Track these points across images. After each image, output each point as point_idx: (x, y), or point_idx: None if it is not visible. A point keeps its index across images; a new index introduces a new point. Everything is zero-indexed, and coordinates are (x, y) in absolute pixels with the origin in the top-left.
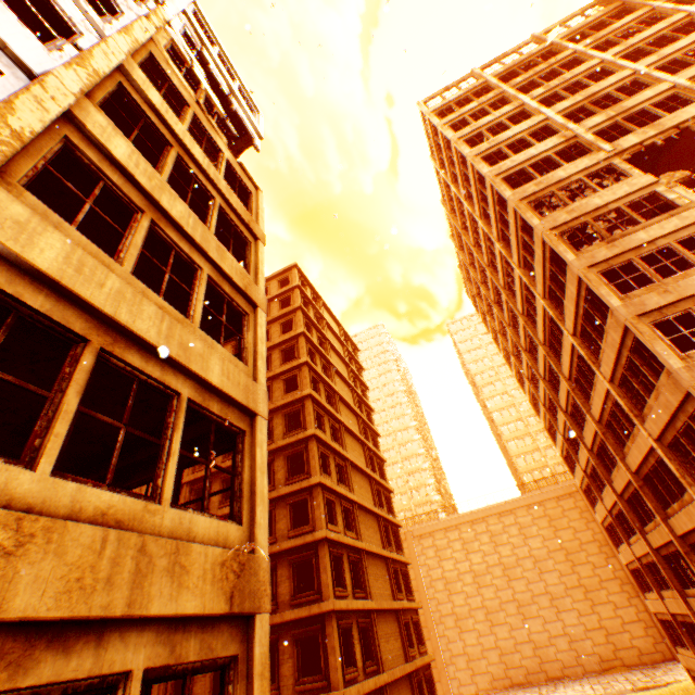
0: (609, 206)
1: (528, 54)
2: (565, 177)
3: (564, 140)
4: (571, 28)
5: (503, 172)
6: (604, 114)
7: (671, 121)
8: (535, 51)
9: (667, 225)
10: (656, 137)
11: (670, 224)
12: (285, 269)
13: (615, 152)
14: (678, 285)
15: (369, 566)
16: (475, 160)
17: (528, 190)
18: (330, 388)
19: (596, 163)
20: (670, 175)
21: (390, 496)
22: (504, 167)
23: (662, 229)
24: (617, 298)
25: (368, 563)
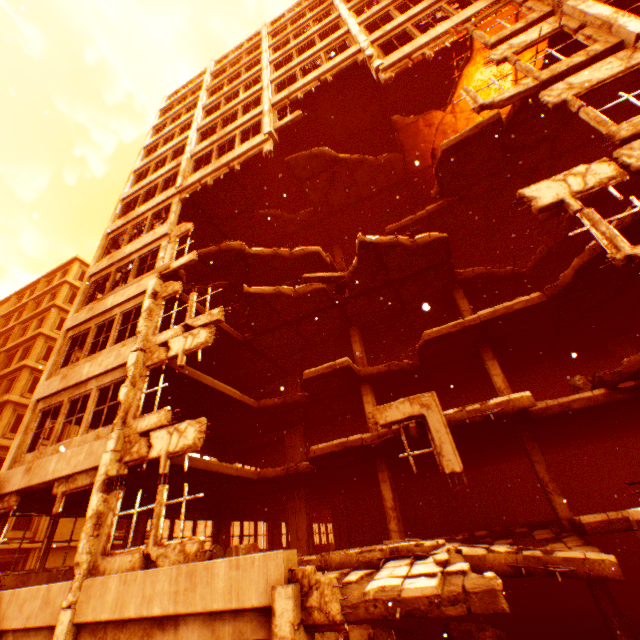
0: (133, 257)
1: (243, 49)
2: (142, 213)
3: (175, 165)
4: (283, 20)
5: (130, 196)
6: (212, 138)
7: (228, 156)
8: (249, 46)
9: (128, 292)
10: (212, 175)
11: (130, 291)
12: (68, 262)
13: (180, 189)
14: (77, 370)
15: (52, 559)
16: (130, 177)
17: (118, 223)
18: None
19: (166, 199)
20: (182, 226)
21: None
22: (132, 191)
23: (123, 296)
24: (53, 372)
25: (51, 556)
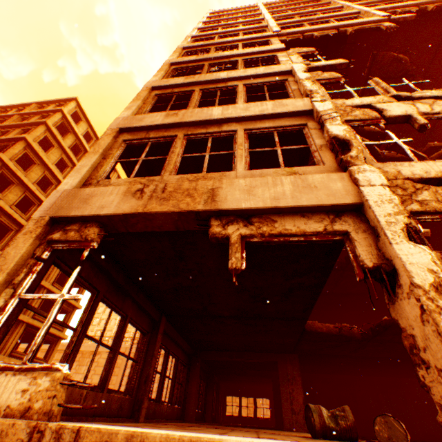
0: (232, 59)
1: None
2: (229, 41)
3: (257, 26)
4: None
5: (200, 36)
6: (299, 18)
7: (337, 23)
8: None
9: (252, 71)
10: (318, 31)
11: (255, 70)
12: (66, 99)
13: (279, 33)
14: (194, 111)
15: None
16: (194, 29)
17: (196, 44)
18: (37, 197)
19: (260, 38)
20: (300, 49)
21: (73, 311)
22: (203, 33)
23: (244, 73)
24: (137, 114)
25: None
